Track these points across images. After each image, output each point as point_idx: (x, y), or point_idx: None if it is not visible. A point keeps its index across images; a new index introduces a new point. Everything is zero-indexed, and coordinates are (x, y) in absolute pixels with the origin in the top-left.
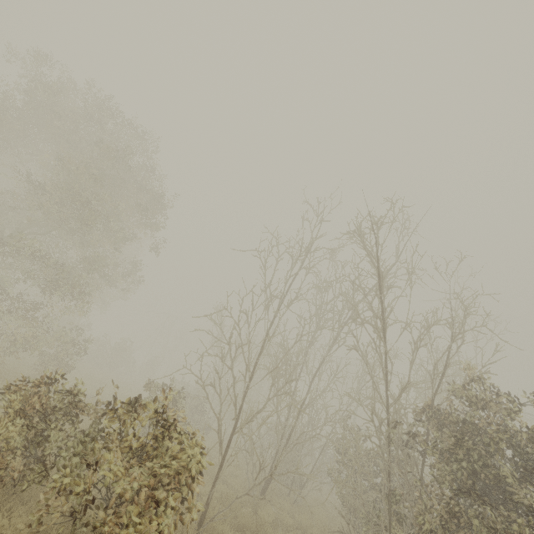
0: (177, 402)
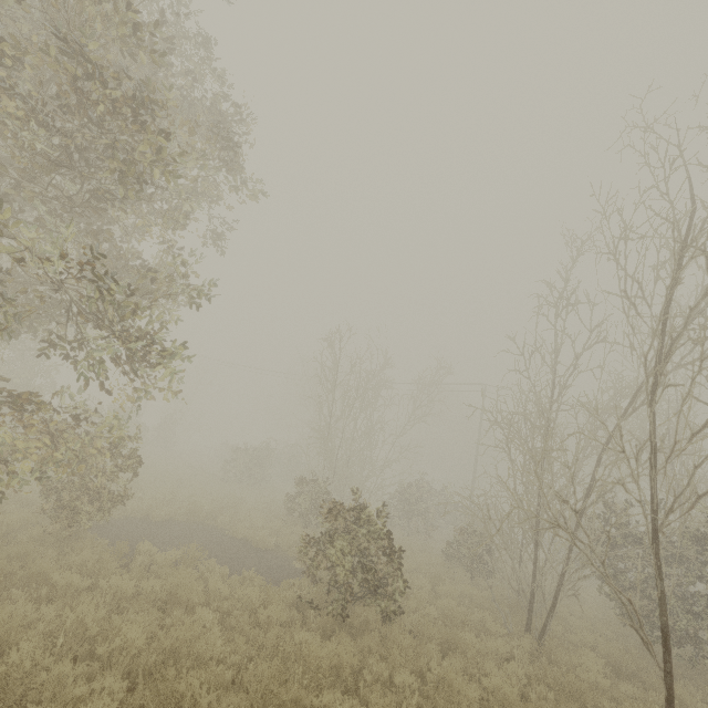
0: (390, 533)
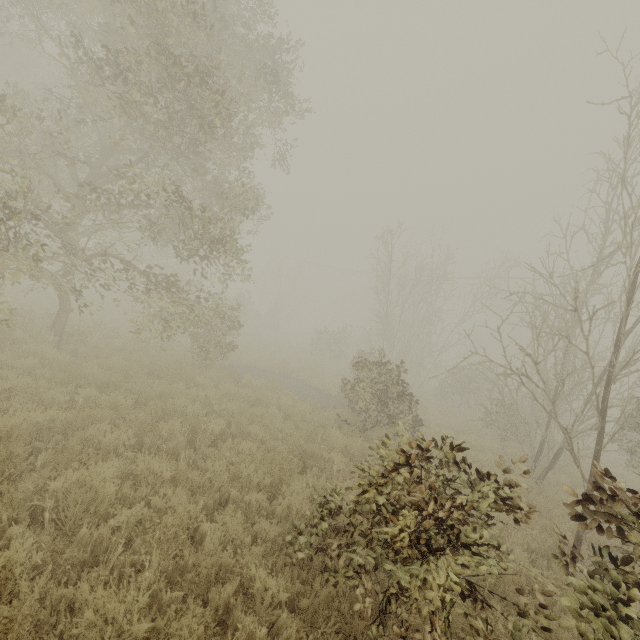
0: (404, 381)
